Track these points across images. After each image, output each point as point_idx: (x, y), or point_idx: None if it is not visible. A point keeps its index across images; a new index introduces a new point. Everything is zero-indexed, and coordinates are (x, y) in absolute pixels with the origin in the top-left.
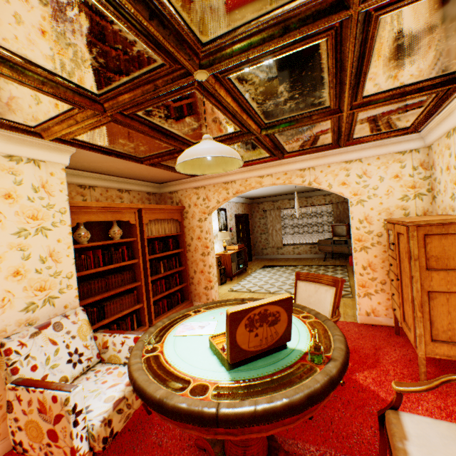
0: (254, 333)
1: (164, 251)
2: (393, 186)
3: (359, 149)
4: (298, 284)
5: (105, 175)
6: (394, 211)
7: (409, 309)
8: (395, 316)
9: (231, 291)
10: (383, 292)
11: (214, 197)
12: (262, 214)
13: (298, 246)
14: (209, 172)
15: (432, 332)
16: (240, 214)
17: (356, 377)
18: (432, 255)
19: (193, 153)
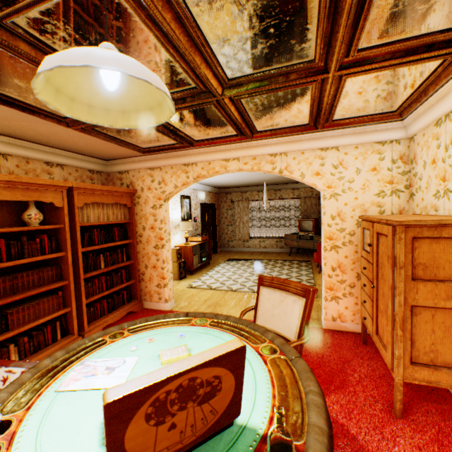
0: (168, 425)
1: (107, 241)
2: (370, 180)
3: (337, 135)
4: (261, 291)
5: (23, 141)
6: (369, 208)
7: (387, 325)
8: (363, 324)
9: (190, 287)
10: (352, 296)
11: (172, 180)
12: (230, 205)
13: (264, 239)
14: (124, 123)
15: (412, 353)
16: (206, 204)
17: None
18: (419, 262)
19: (56, 58)
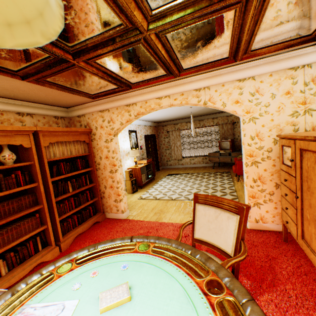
0: None
1: (72, 171)
2: (284, 102)
3: (253, 66)
4: (196, 207)
5: None
6: (284, 128)
7: None
8: (284, 225)
9: (140, 198)
10: (271, 202)
11: (118, 119)
12: (166, 135)
13: (193, 158)
14: (14, 41)
15: None
16: (149, 135)
17: (258, 302)
18: None
19: None
